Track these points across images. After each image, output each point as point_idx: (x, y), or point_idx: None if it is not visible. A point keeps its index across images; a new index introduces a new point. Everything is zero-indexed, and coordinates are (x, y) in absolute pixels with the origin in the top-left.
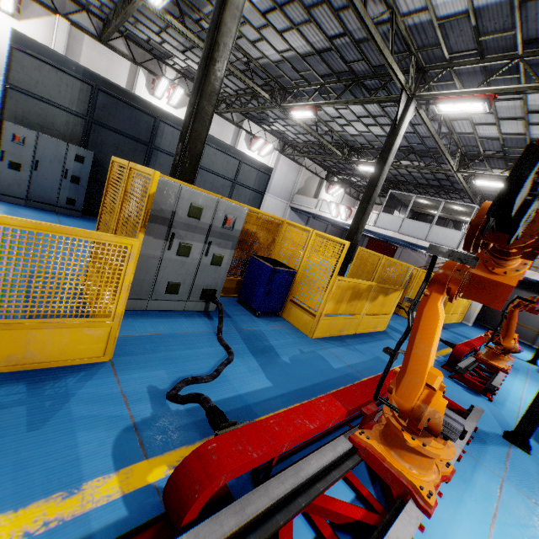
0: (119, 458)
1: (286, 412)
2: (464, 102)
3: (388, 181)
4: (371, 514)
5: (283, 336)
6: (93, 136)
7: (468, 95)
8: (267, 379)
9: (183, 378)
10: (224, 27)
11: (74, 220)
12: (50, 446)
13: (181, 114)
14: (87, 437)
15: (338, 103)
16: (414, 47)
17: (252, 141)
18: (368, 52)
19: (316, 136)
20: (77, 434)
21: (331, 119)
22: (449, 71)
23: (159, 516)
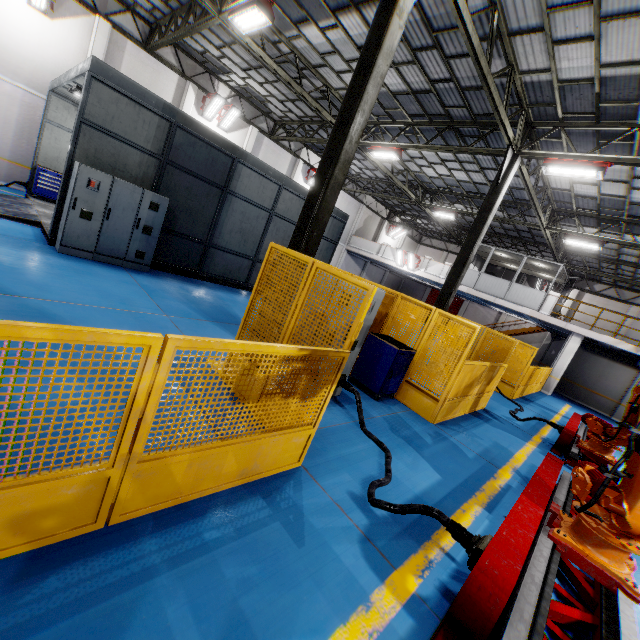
0: (376, 570)
1: (506, 522)
2: (577, 167)
3: (460, 227)
4: (585, 613)
5: (410, 423)
6: (166, 179)
7: (581, 160)
8: (427, 477)
9: (366, 481)
10: (367, 94)
11: (146, 277)
12: (323, 561)
13: (232, 139)
14: (341, 550)
15: (430, 148)
16: (526, 102)
17: (309, 173)
18: (472, 100)
19: (390, 177)
20: (333, 548)
21: (410, 158)
22: (558, 129)
23: (440, 623)
